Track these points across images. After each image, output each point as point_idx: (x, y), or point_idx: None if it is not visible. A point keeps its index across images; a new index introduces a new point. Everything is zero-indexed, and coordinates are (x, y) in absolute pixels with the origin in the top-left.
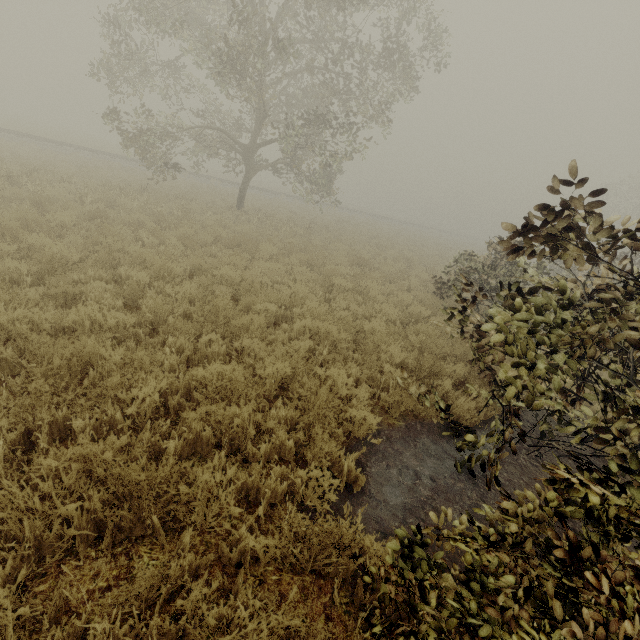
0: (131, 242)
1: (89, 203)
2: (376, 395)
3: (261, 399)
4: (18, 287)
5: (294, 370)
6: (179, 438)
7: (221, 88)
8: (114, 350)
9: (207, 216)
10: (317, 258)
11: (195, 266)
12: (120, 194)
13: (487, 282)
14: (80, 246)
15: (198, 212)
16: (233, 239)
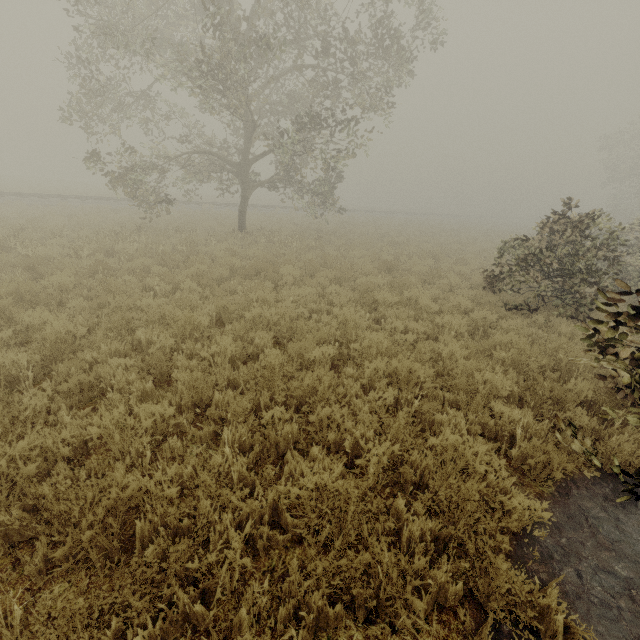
0: (141, 294)
1: (86, 256)
2: (503, 452)
3: (387, 516)
4: (20, 384)
5: (403, 448)
6: (292, 618)
7: (206, 106)
8: (155, 456)
9: (212, 246)
10: (342, 271)
11: (220, 310)
12: (117, 239)
13: (548, 267)
14: (86, 312)
15: (202, 243)
16: (250, 268)
